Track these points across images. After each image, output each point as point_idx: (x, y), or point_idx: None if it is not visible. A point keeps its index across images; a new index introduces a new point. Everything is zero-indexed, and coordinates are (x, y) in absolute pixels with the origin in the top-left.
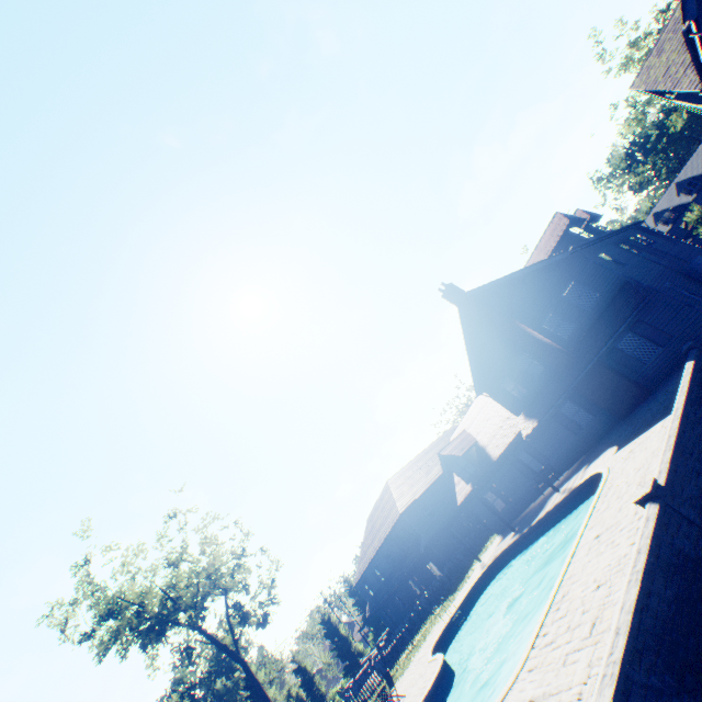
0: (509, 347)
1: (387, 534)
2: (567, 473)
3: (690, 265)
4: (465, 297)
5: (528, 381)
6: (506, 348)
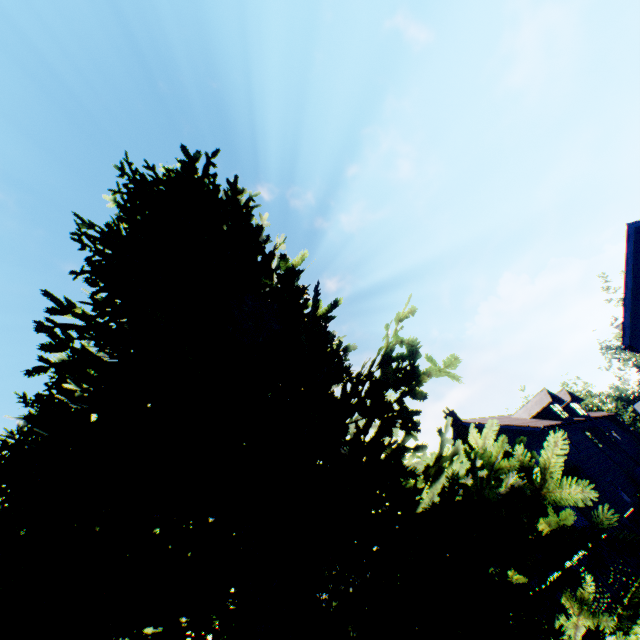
0: None
1: None
2: None
3: (635, 471)
4: (460, 425)
5: None
6: None
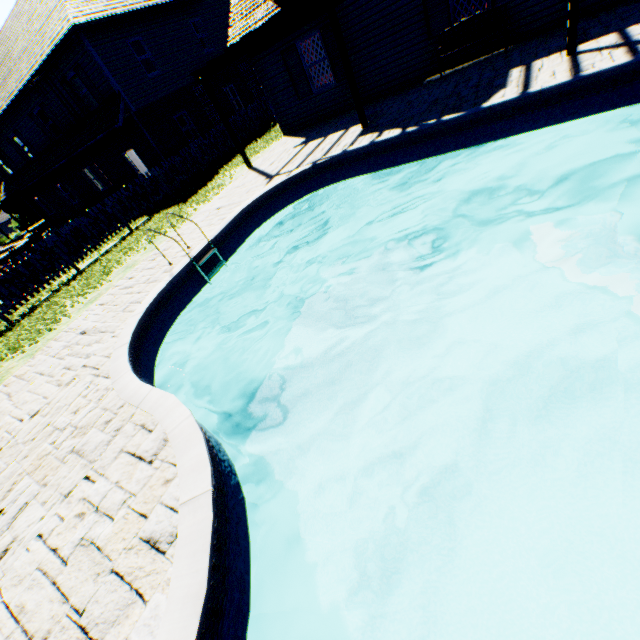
0: None
1: (38, 70)
2: (549, 38)
3: None
4: None
5: None
6: None
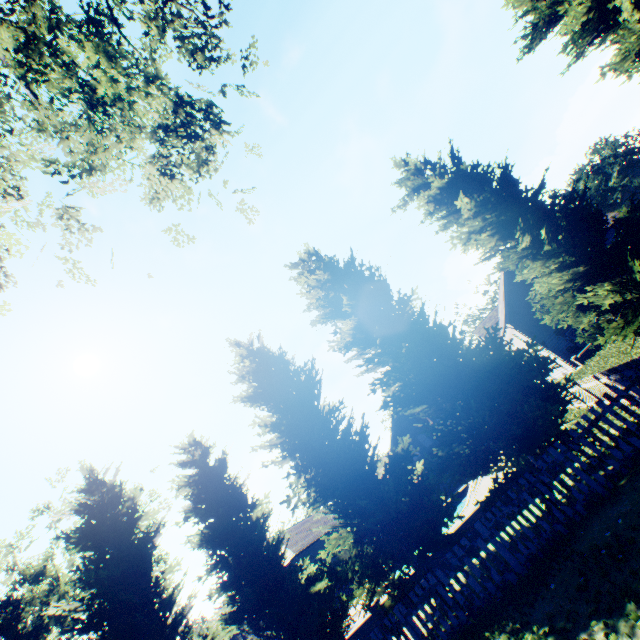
0: (416, 427)
1: None
2: None
3: None
4: None
5: (422, 449)
6: (414, 427)
